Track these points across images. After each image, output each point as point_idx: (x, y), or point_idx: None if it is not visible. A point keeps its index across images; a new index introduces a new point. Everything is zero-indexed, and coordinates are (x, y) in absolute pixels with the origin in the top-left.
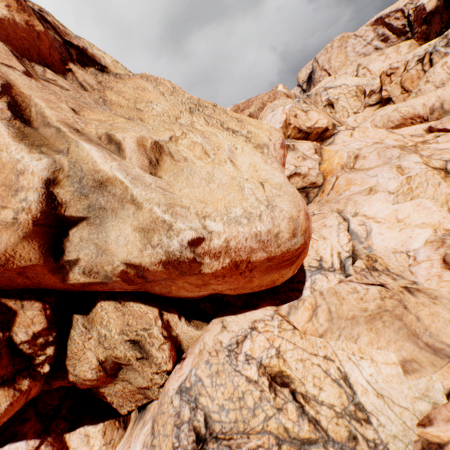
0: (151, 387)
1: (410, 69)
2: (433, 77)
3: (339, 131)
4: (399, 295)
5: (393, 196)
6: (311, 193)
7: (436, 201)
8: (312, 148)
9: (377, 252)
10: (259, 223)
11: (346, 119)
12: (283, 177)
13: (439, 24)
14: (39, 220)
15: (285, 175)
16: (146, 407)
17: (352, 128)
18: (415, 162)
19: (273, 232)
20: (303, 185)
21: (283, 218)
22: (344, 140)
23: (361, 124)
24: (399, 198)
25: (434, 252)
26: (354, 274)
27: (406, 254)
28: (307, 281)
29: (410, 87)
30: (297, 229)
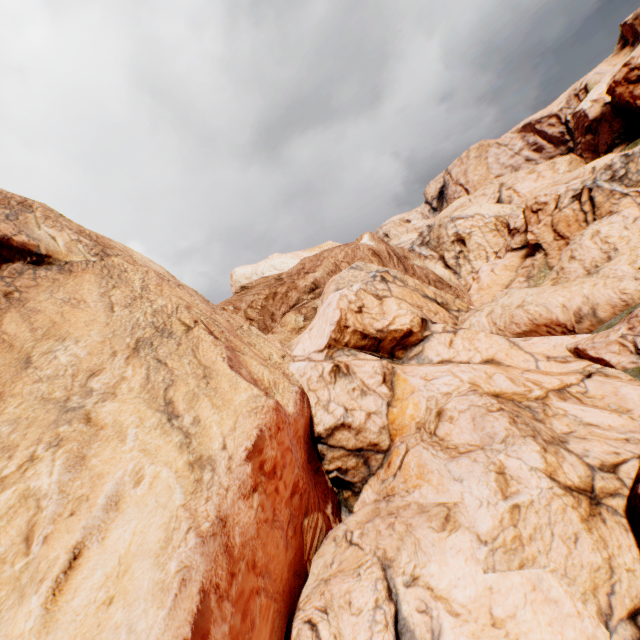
0: None
1: (564, 207)
2: (580, 252)
3: (432, 334)
4: None
5: (485, 549)
6: (373, 460)
7: (572, 582)
8: (379, 371)
9: None
10: None
11: (485, 260)
12: (161, 625)
13: (609, 134)
14: None
15: (197, 583)
16: None
17: (454, 329)
18: (531, 466)
19: None
20: (358, 445)
21: None
22: (438, 351)
23: (474, 314)
24: (496, 557)
25: None
26: None
27: None
28: None
29: (566, 232)
30: None
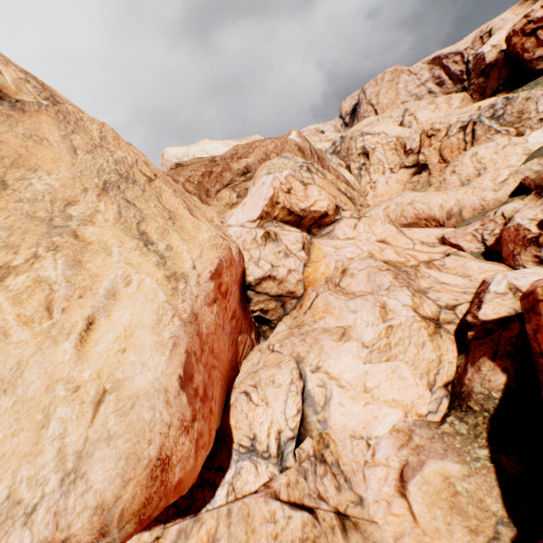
0: None
1: (452, 135)
2: (460, 168)
3: (342, 218)
4: (327, 537)
5: (367, 351)
6: (289, 304)
7: (416, 368)
8: (300, 240)
9: (333, 432)
10: (21, 532)
11: (382, 174)
12: (164, 365)
13: (497, 81)
14: None
15: (183, 347)
16: None
17: (359, 216)
18: (404, 303)
19: (56, 540)
20: (279, 293)
21: (82, 509)
22: (345, 232)
23: (374, 208)
24: (373, 355)
25: (396, 452)
26: (294, 464)
27: (366, 441)
28: (231, 469)
29: (448, 157)
30: (111, 524)
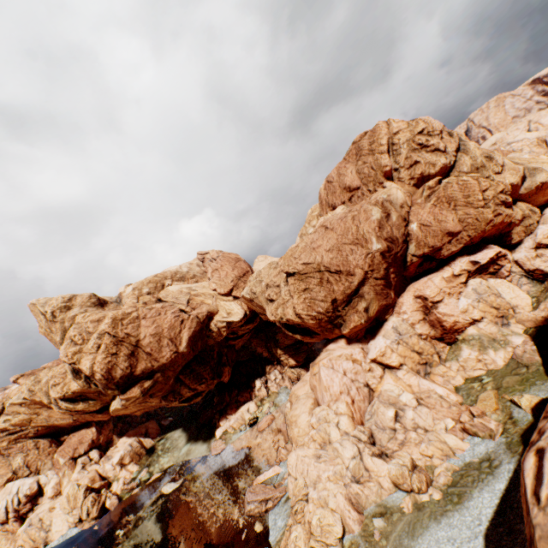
0: (533, 223)
1: None
2: None
3: None
4: None
5: None
6: None
7: None
8: None
9: None
10: None
11: None
12: None
13: None
14: (522, 177)
15: None
16: (519, 244)
17: None
18: None
19: None
20: None
21: None
22: None
23: None
24: None
25: None
26: None
27: None
28: None
29: None
30: None
